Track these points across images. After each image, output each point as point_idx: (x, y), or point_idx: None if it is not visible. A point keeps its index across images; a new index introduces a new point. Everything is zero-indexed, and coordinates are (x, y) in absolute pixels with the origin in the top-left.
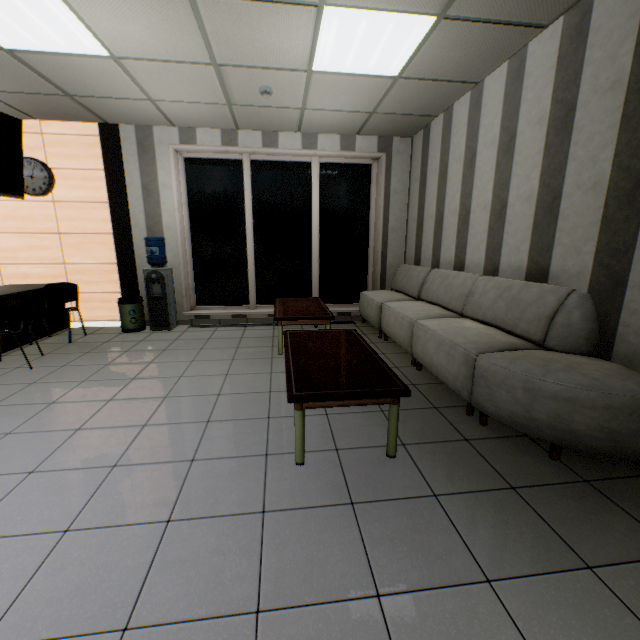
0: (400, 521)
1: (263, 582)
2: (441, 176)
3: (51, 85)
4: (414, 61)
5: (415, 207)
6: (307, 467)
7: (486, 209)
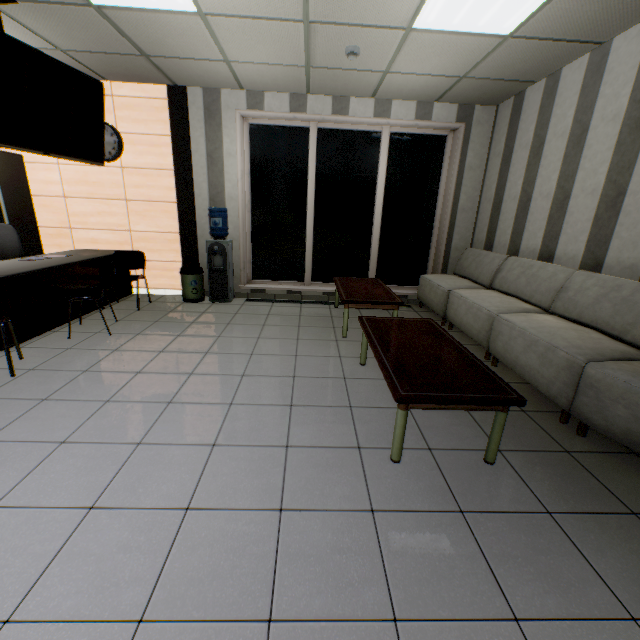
0: (518, 538)
1: (392, 588)
2: (533, 153)
3: (130, 44)
4: (536, 16)
5: (492, 186)
6: (404, 466)
7: (594, 195)
